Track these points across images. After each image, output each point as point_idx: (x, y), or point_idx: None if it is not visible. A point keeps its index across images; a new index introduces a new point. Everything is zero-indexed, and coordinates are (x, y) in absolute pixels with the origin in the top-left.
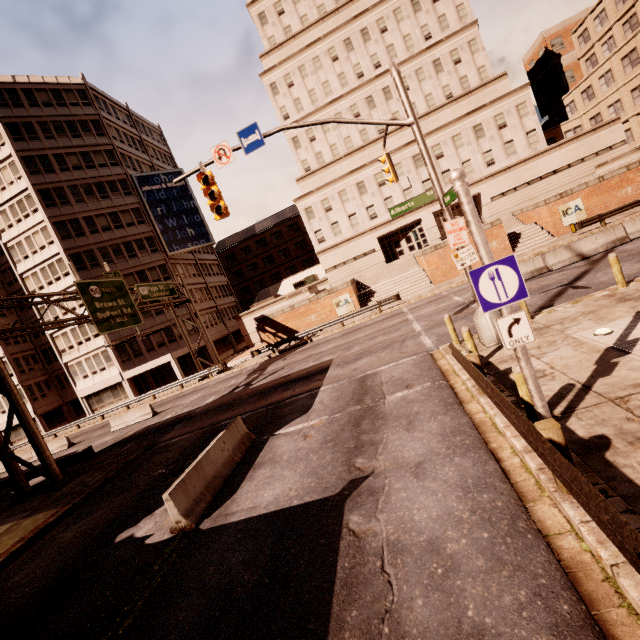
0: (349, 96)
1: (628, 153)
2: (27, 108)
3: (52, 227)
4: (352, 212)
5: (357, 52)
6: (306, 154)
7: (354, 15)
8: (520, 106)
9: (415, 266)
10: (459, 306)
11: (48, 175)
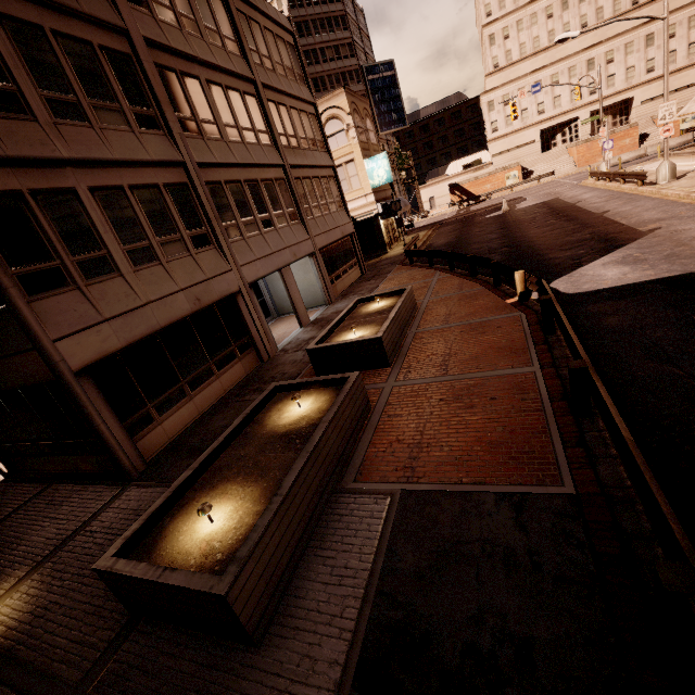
0: None
1: None
2: (305, 8)
3: None
4: (525, 107)
5: None
6: (498, 51)
7: None
8: (692, 18)
9: (566, 155)
10: None
11: (316, 66)
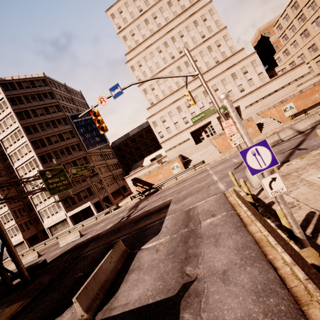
0: (168, 67)
1: (312, 77)
2: (18, 90)
3: (30, 144)
4: (176, 121)
5: (170, 47)
6: (150, 96)
7: (167, 31)
8: (253, 62)
9: (210, 145)
10: (236, 164)
11: (28, 119)
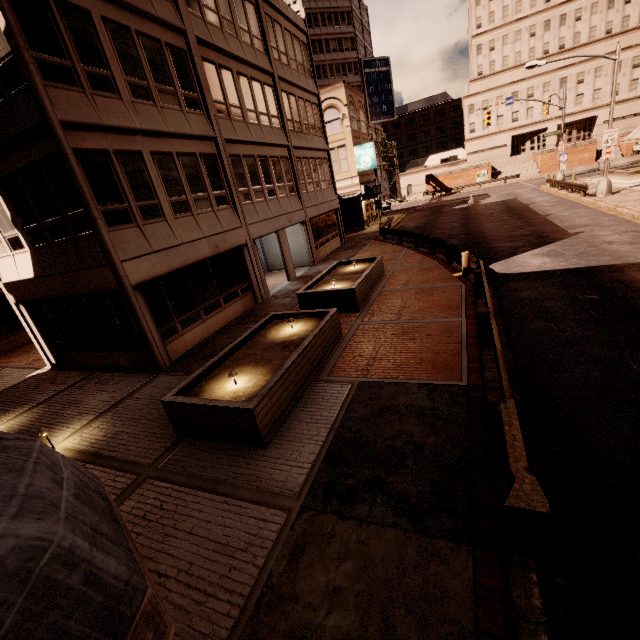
0: (533, 17)
1: None
2: (316, 1)
3: None
4: (501, 114)
5: None
6: (483, 61)
7: None
8: None
9: (531, 161)
10: None
11: (320, 55)
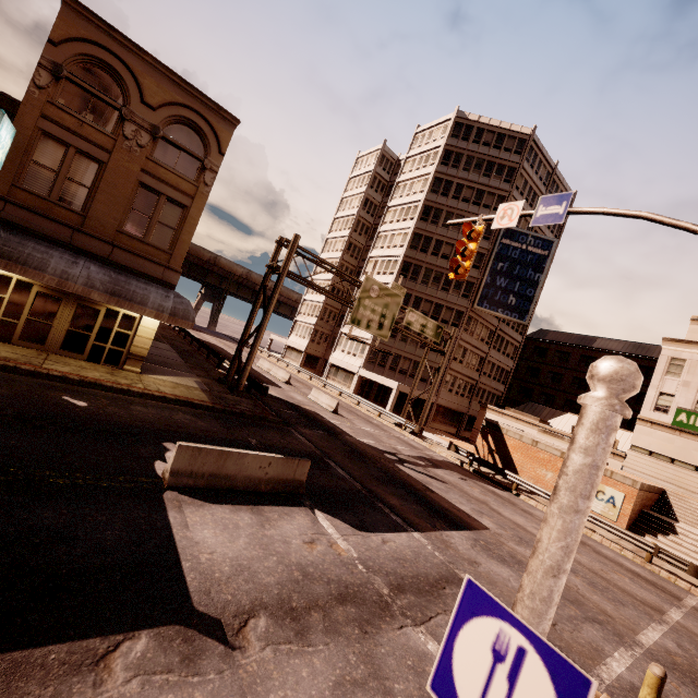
0: None
1: None
2: (469, 143)
3: (411, 235)
4: None
5: None
6: None
7: None
8: None
9: None
10: None
11: (441, 197)
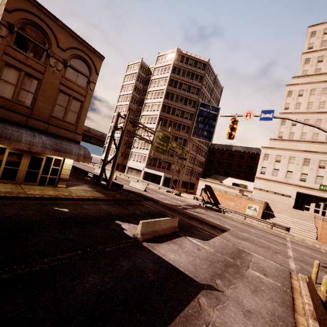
0: None
1: None
2: (183, 63)
3: (162, 105)
4: (291, 170)
5: None
6: (285, 129)
7: None
8: None
9: (312, 222)
10: None
11: (173, 88)
